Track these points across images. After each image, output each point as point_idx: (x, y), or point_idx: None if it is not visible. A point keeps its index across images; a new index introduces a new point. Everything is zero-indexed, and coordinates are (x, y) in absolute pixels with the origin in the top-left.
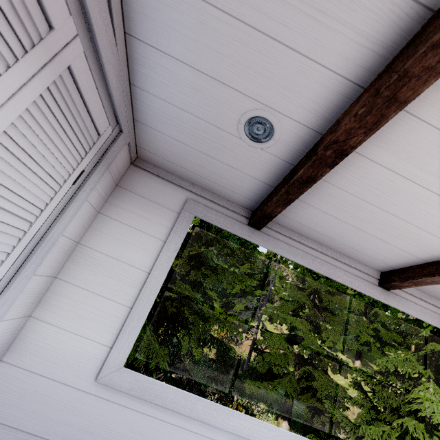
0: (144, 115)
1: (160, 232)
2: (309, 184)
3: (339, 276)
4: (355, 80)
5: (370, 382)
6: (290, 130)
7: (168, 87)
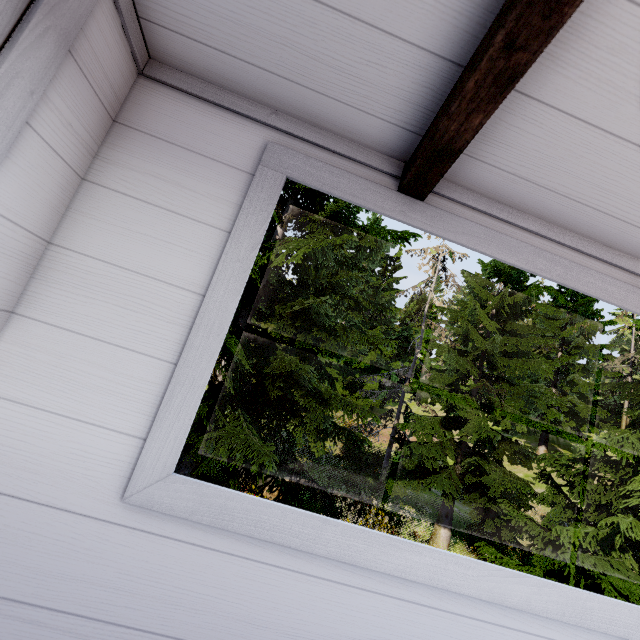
0: None
1: (217, 213)
2: None
3: (588, 282)
4: None
5: (568, 473)
6: None
7: None
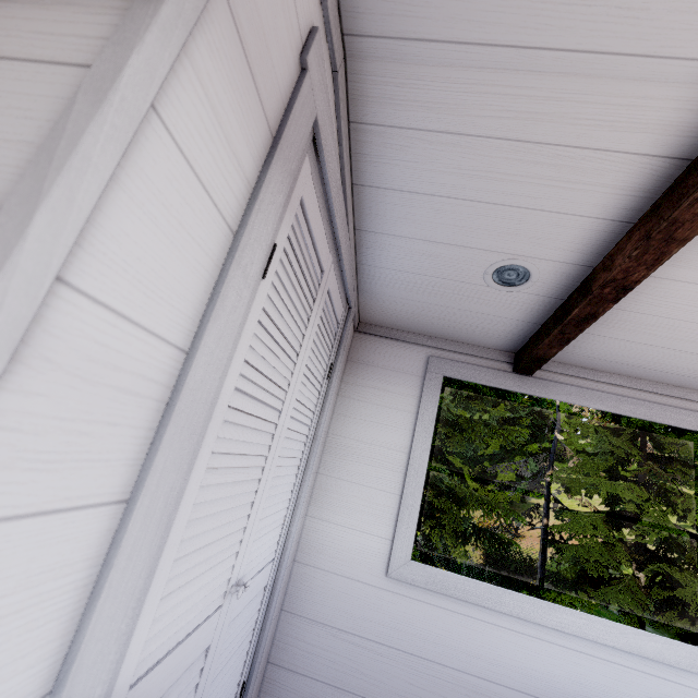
0: (370, 285)
1: (408, 403)
2: (589, 321)
3: (667, 416)
4: (619, 219)
5: None
6: (550, 270)
7: (399, 259)
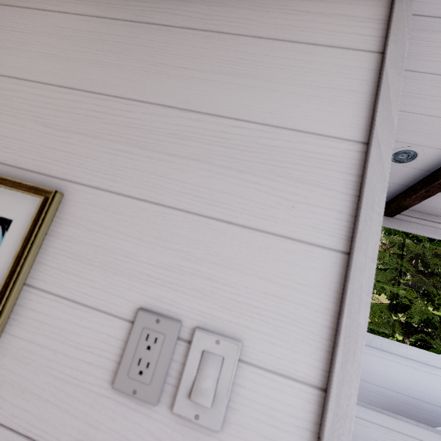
0: None
1: None
2: None
3: None
4: None
5: None
6: (432, 153)
7: None
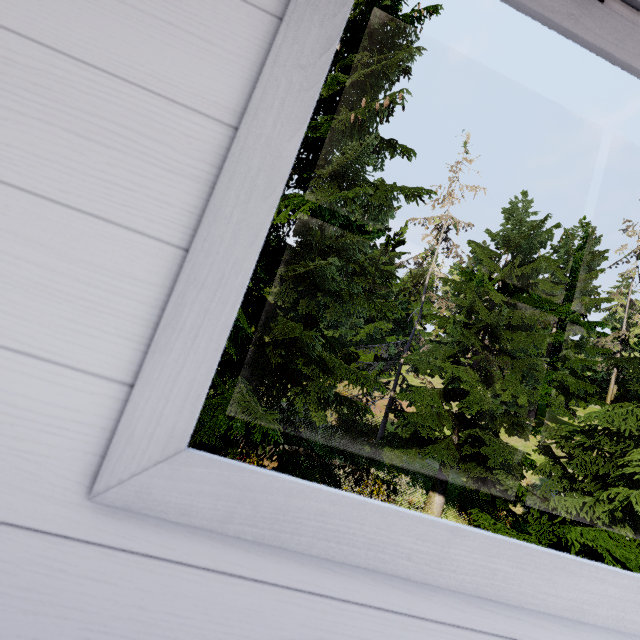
0: None
1: None
2: None
3: None
4: None
5: (567, 445)
6: None
7: None
